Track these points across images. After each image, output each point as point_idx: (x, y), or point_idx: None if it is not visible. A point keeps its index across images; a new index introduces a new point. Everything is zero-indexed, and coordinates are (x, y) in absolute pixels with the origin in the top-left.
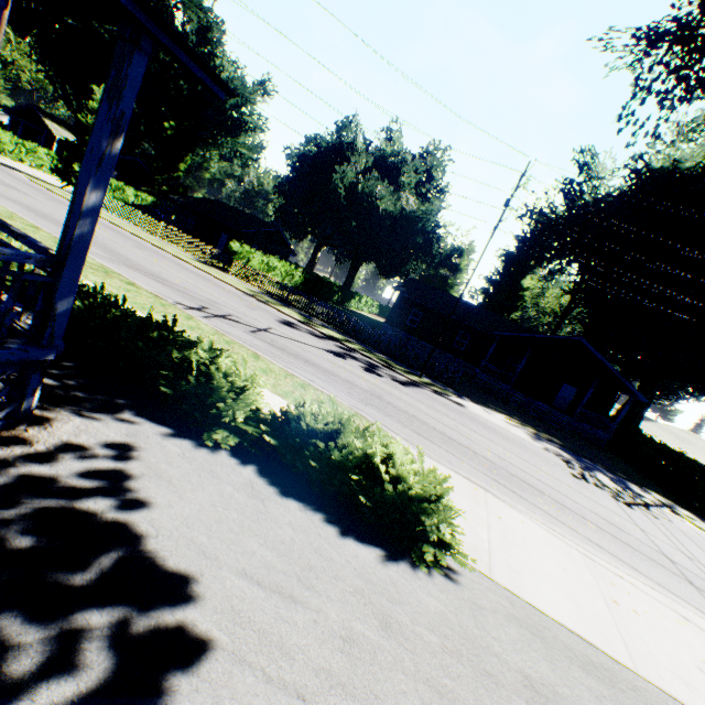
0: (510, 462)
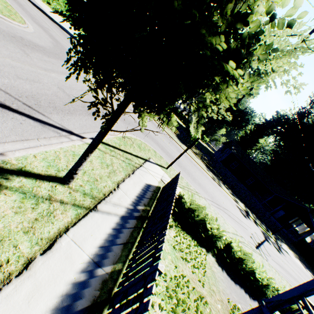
0: None
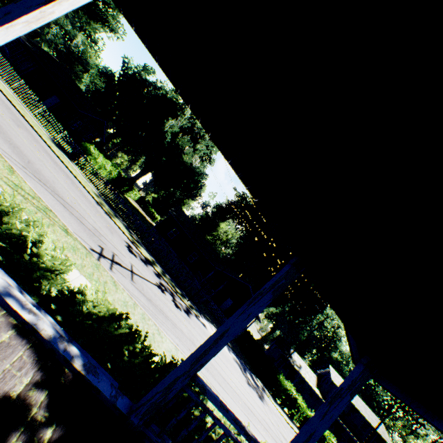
0: (239, 388)
